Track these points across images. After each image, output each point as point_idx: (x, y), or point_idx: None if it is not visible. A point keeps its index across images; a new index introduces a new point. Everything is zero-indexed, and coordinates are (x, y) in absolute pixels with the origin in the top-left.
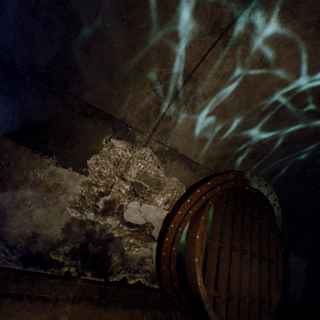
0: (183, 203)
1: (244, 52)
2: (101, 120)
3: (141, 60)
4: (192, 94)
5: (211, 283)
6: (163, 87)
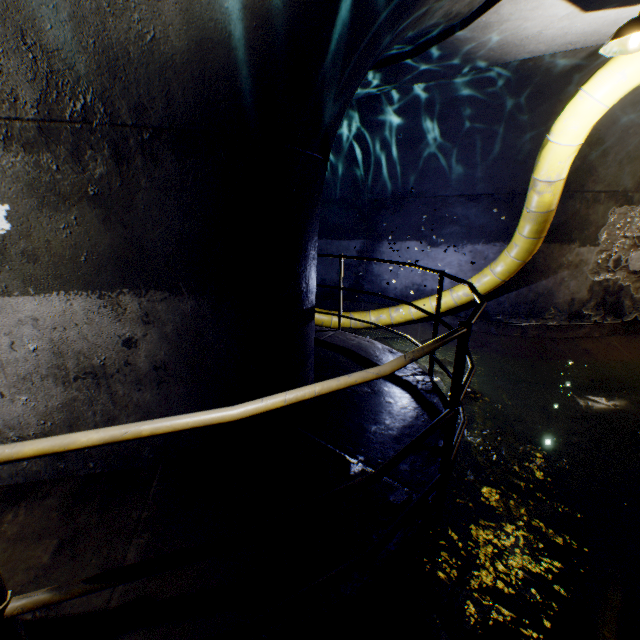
0: None
1: None
2: (606, 200)
3: None
4: None
5: None
6: None
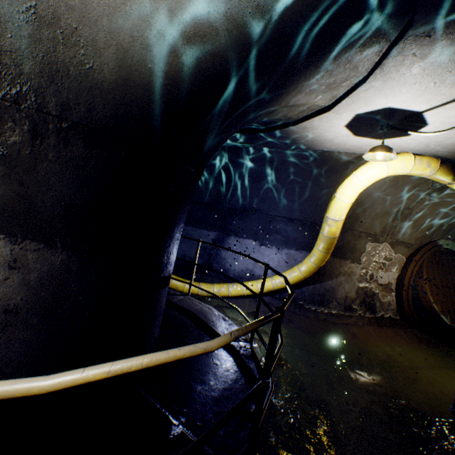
0: (408, 267)
1: (438, 197)
2: (365, 237)
3: (387, 209)
4: (409, 214)
5: (437, 304)
6: (395, 215)
